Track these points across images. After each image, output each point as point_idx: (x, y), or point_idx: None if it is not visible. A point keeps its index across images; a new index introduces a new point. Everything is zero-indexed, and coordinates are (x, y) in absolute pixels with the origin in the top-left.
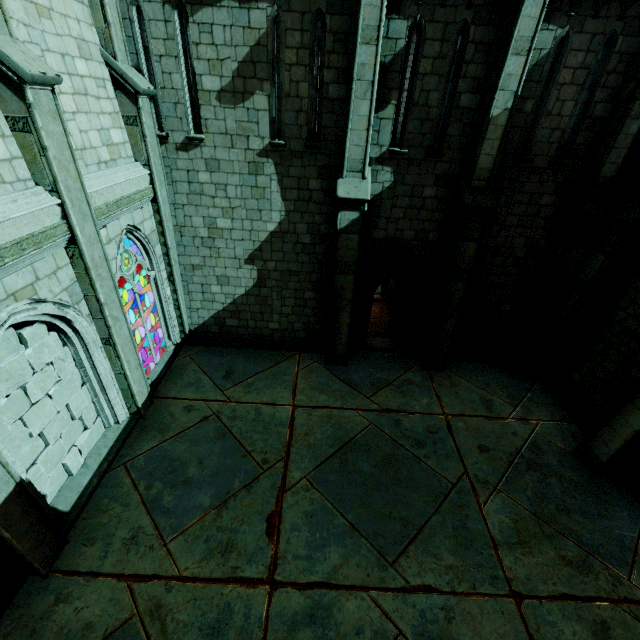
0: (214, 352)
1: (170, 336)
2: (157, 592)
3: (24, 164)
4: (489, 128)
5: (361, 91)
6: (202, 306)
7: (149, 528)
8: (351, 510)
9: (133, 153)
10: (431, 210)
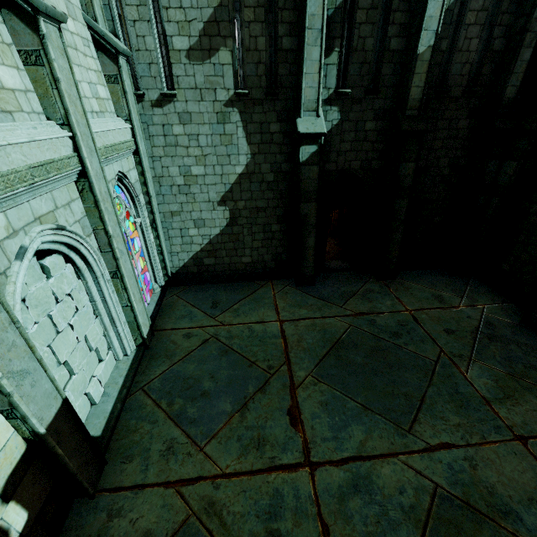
0: (197, 289)
1: (156, 279)
2: (206, 491)
3: (36, 98)
4: (417, 64)
5: (312, 39)
6: (182, 249)
7: (181, 438)
8: (358, 394)
9: (115, 110)
10: (372, 141)
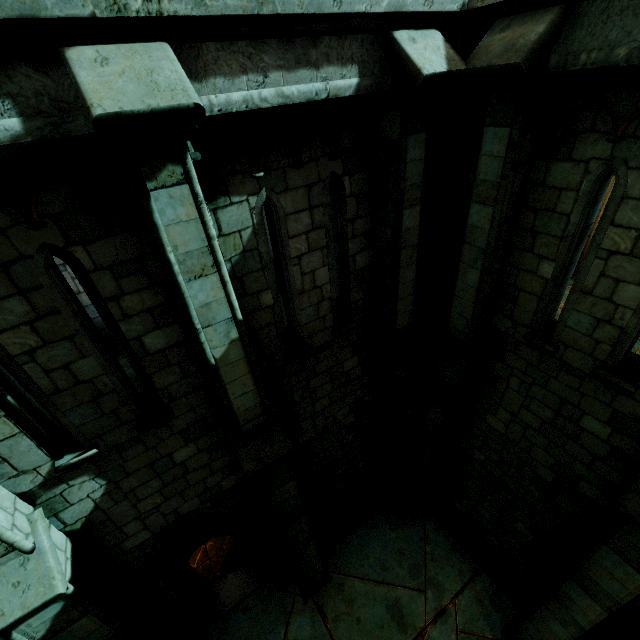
0: None
1: None
2: None
3: None
4: (222, 371)
5: None
6: None
7: None
8: None
9: None
10: (204, 465)
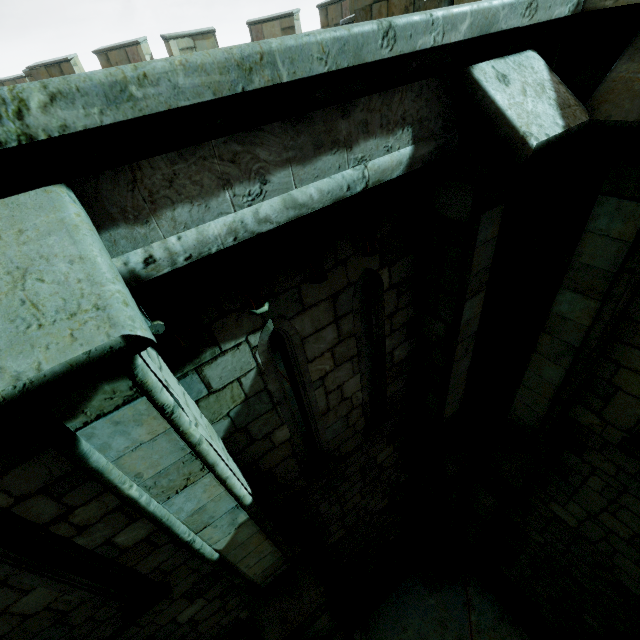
0: None
1: None
2: None
3: None
4: (229, 555)
5: None
6: None
7: None
8: None
9: None
10: (217, 610)
